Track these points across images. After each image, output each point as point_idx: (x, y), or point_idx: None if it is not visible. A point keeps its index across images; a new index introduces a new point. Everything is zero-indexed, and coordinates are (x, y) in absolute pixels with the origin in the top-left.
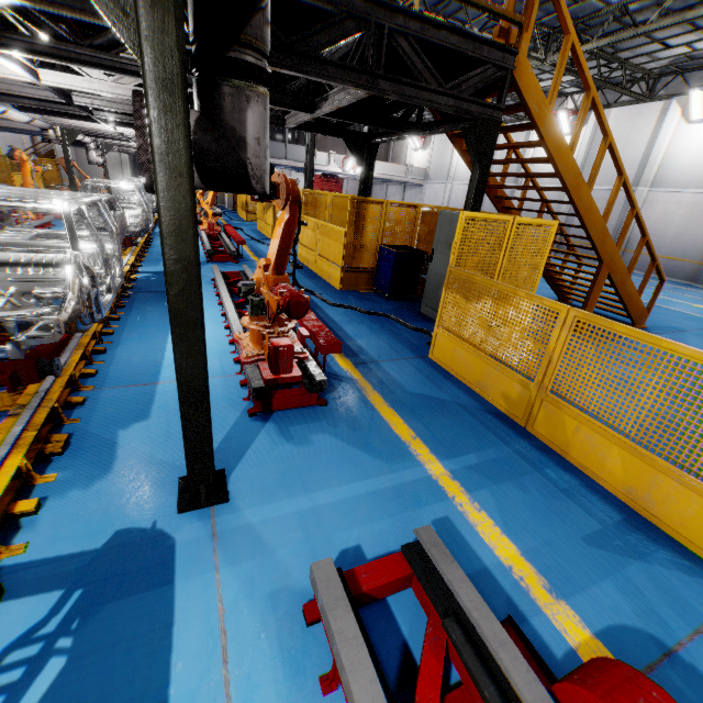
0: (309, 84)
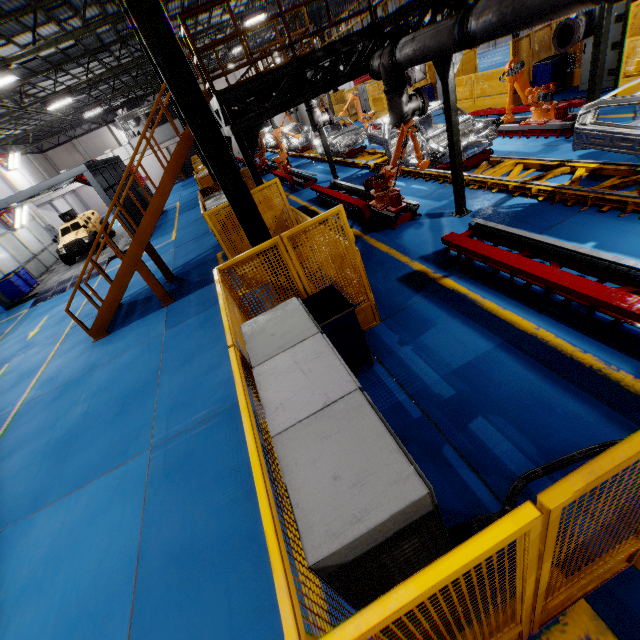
0: None
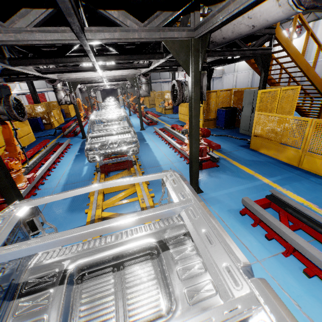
0: None
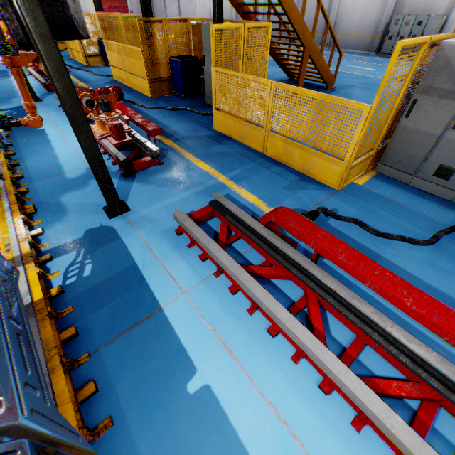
0: None
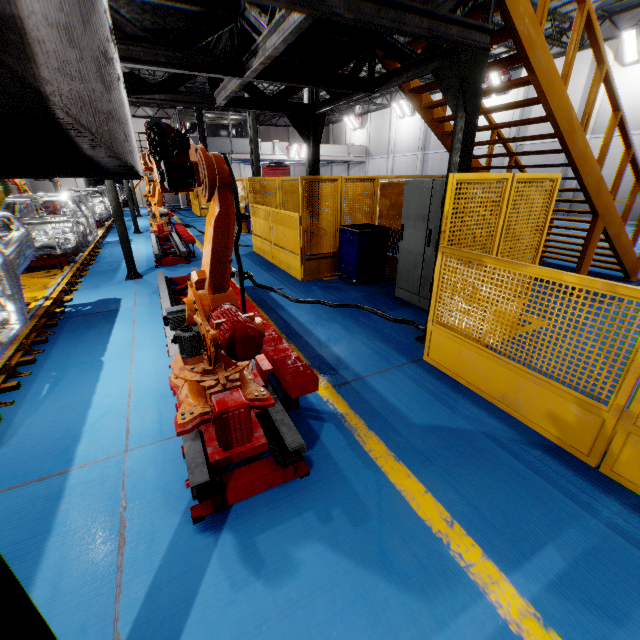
0: (233, 43)
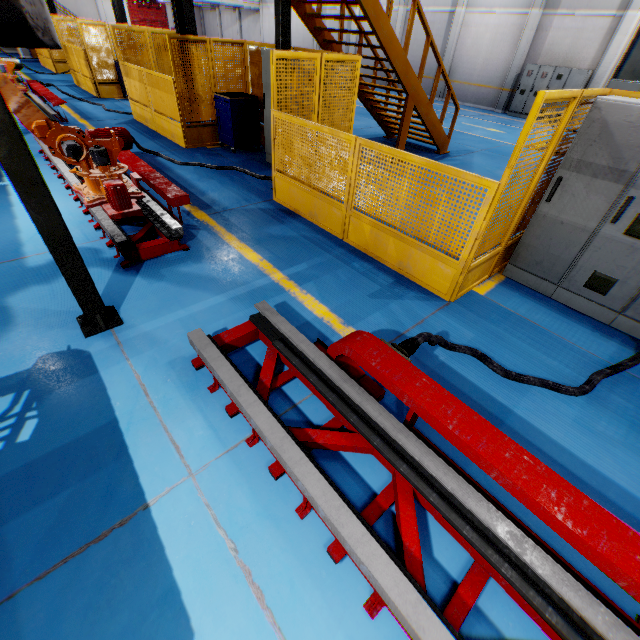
0: None
